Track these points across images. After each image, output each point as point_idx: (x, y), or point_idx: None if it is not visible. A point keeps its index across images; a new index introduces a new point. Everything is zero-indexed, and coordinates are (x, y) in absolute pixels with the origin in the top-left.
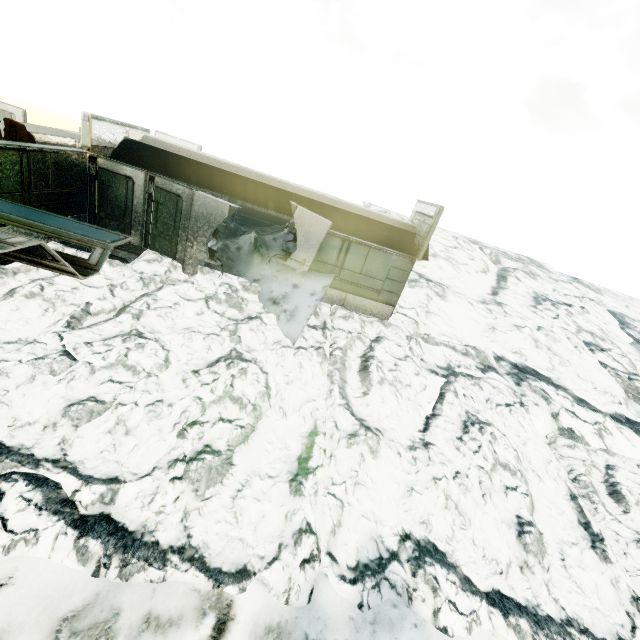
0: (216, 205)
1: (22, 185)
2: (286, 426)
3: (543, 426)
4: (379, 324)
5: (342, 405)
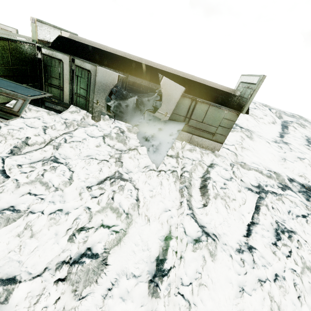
0: (110, 75)
1: None
2: (149, 230)
3: None
4: (212, 155)
5: (189, 215)
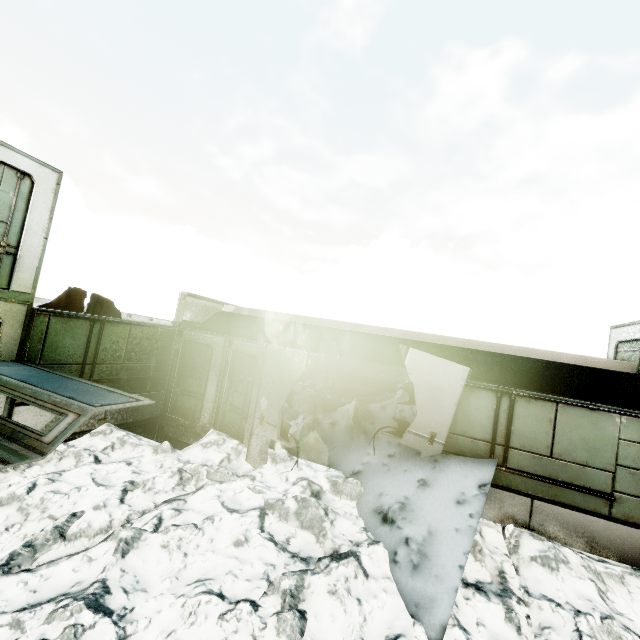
0: (291, 357)
1: (84, 356)
2: None
3: None
4: None
5: None
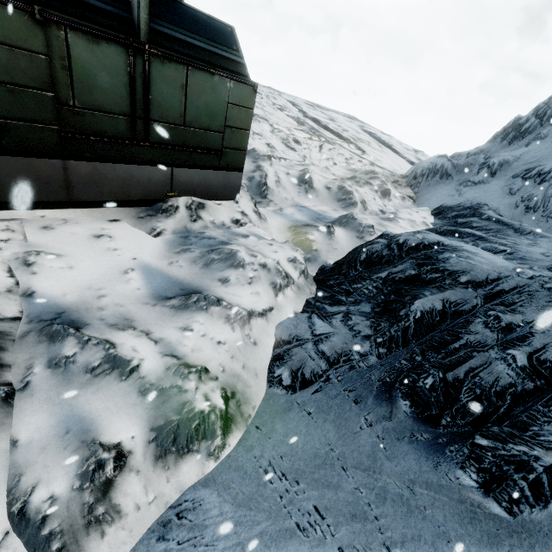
0: None
1: None
2: None
3: (268, 128)
4: None
5: None
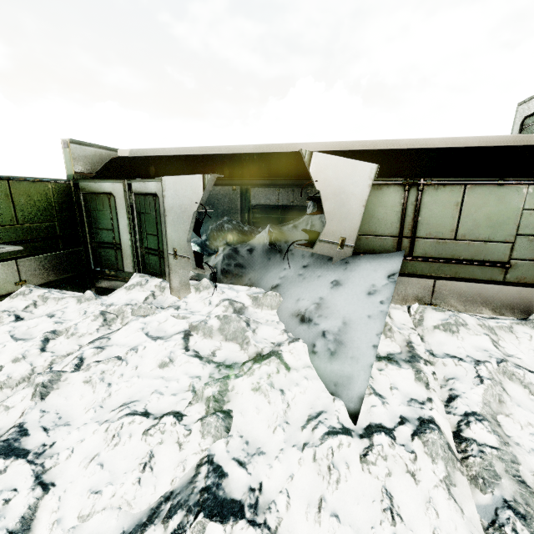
0: (187, 184)
1: None
2: None
3: None
4: (528, 330)
5: None
